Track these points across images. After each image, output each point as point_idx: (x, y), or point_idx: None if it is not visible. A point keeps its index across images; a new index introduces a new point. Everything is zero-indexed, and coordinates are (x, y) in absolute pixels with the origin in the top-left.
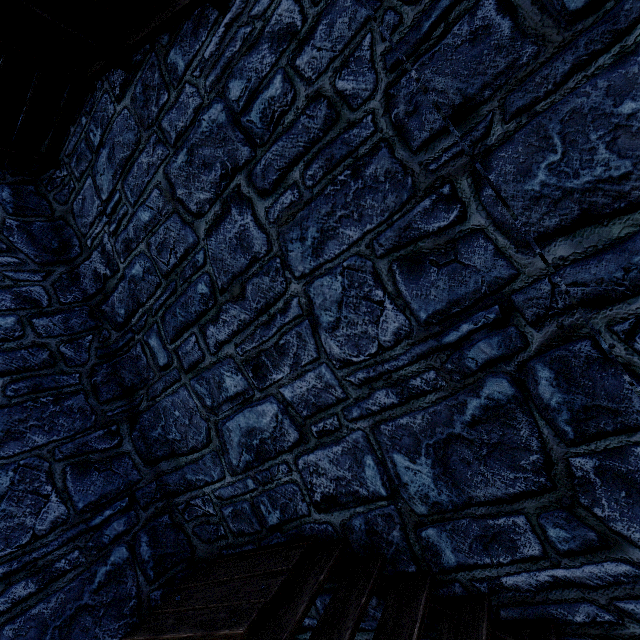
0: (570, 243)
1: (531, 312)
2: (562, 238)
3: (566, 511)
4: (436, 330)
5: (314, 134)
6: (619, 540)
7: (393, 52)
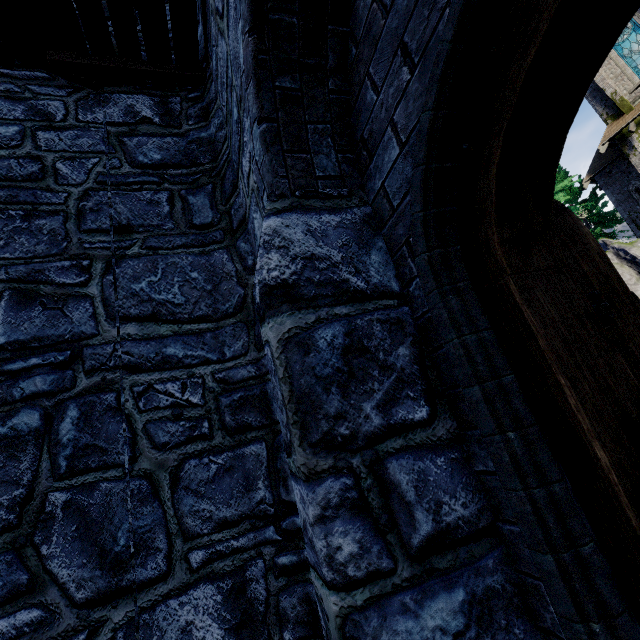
0: (138, 327)
1: (91, 363)
2: (135, 323)
3: (15, 552)
4: (6, 356)
5: (14, 175)
6: (47, 580)
7: (106, 176)
